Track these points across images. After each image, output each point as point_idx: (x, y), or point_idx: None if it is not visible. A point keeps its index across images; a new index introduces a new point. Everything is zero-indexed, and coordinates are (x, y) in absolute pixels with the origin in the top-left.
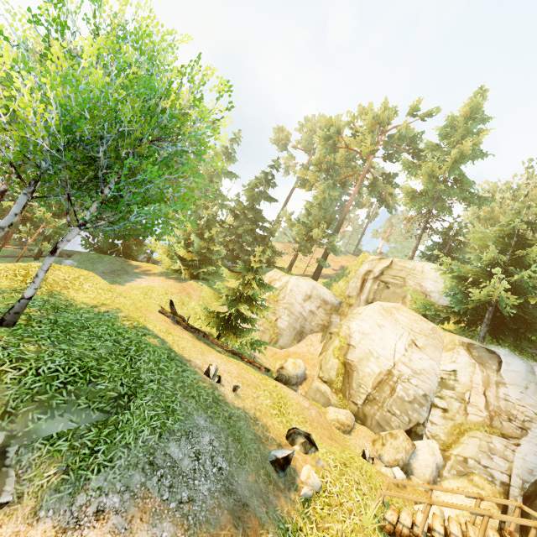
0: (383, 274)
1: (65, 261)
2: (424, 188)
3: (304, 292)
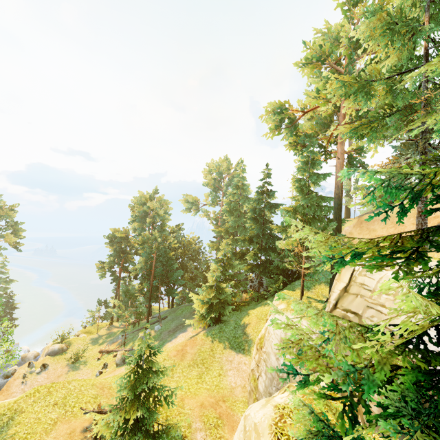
0: (334, 307)
1: (154, 327)
2: (378, 105)
3: (279, 334)
